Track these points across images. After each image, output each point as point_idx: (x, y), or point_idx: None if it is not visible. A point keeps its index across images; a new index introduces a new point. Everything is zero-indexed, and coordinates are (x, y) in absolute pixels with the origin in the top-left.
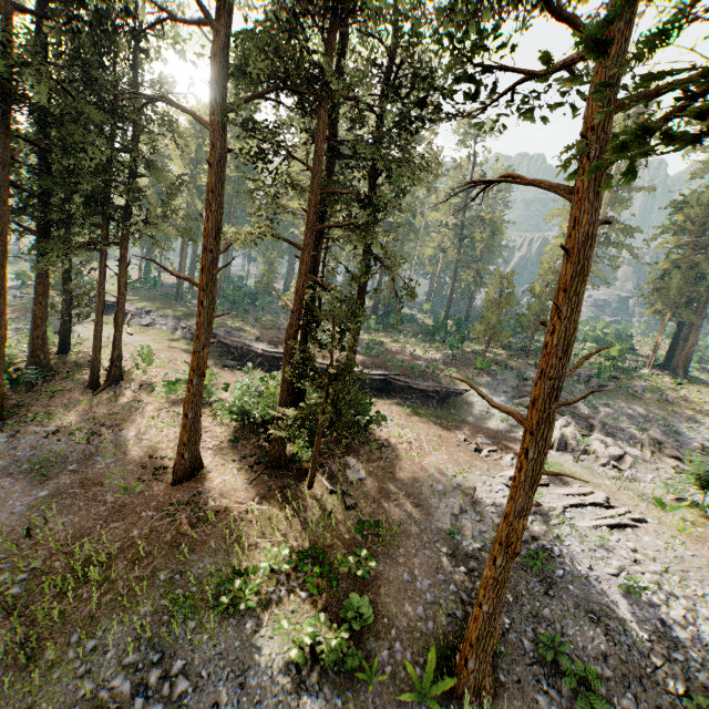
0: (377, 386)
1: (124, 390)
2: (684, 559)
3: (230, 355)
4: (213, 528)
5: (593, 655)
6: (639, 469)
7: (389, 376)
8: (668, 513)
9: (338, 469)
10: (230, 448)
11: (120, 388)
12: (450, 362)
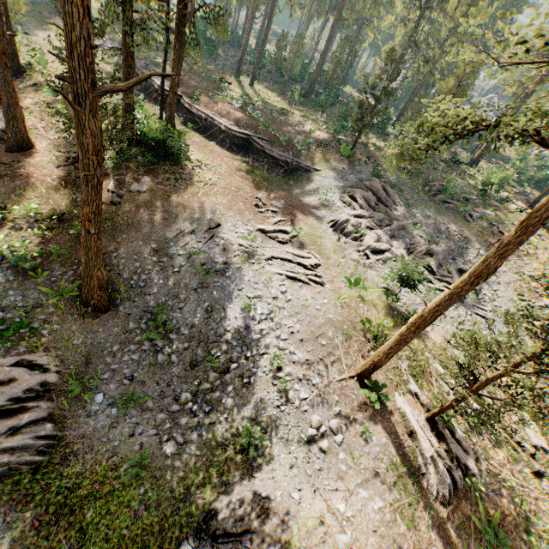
0: (238, 143)
1: (20, 83)
2: (306, 308)
3: (140, 86)
4: (12, 183)
5: (187, 323)
6: (388, 264)
7: (252, 137)
8: (356, 290)
9: (130, 180)
10: (65, 143)
11: (18, 81)
12: (326, 144)
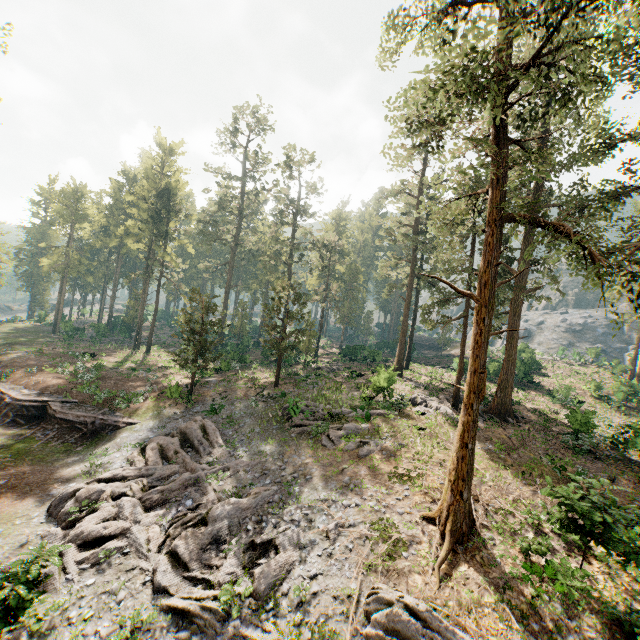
0: (31, 413)
1: None
2: None
3: None
4: None
5: None
6: (103, 564)
7: (49, 402)
8: None
9: None
10: None
11: None
12: None
